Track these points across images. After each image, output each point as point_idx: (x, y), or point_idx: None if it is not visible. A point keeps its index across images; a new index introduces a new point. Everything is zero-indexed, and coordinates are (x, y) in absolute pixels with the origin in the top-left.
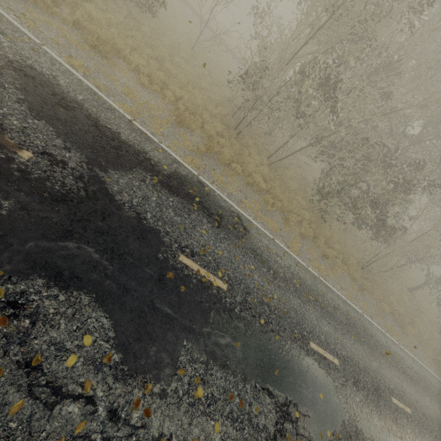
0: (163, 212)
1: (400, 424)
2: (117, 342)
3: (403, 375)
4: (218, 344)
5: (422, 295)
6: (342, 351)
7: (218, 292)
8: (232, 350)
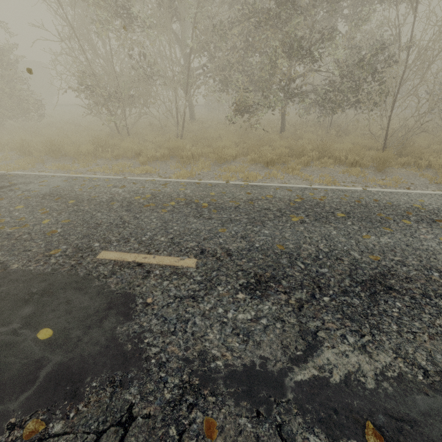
0: None
1: None
2: None
3: None
4: None
5: None
6: (229, 244)
7: None
8: None
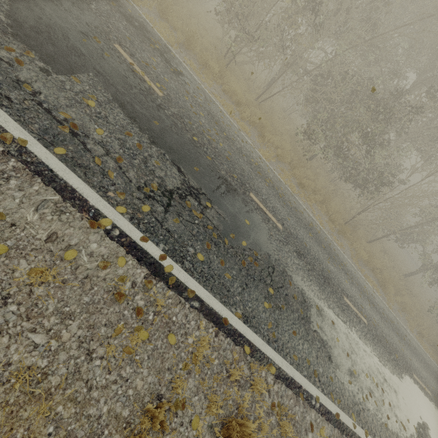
0: (111, 19)
1: (347, 316)
2: (10, 14)
3: (368, 302)
4: (132, 105)
5: (420, 293)
6: (291, 228)
7: (150, 89)
8: (147, 120)
